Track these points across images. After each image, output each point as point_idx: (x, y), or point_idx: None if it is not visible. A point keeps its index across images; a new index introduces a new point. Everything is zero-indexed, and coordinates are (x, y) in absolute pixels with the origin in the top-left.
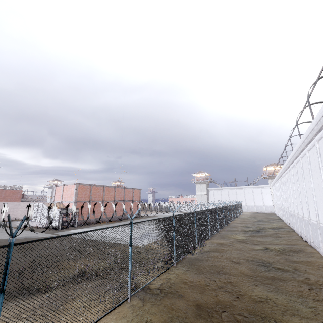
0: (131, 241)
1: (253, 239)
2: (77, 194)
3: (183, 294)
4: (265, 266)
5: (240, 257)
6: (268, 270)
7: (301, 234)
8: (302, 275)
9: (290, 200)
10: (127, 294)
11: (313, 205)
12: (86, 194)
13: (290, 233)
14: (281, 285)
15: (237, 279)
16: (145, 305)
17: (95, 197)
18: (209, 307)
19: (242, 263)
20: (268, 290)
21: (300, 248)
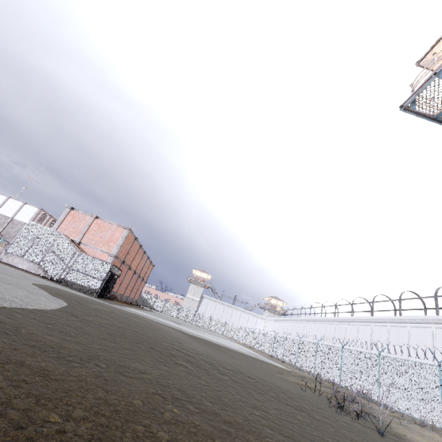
0: None
1: None
2: (122, 245)
3: None
4: None
5: None
6: None
7: None
8: None
9: None
10: None
11: None
12: (126, 249)
13: None
14: None
15: None
16: None
17: (128, 258)
18: None
19: None
20: None
21: None
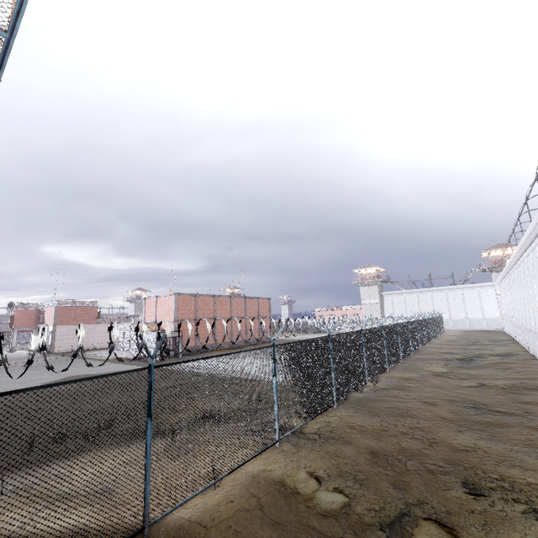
0: (275, 370)
1: (461, 372)
2: (178, 309)
3: (351, 440)
4: (477, 408)
5: (437, 396)
6: (481, 414)
7: None
8: (536, 421)
9: (529, 307)
10: (276, 437)
11: None
12: (190, 308)
13: (528, 362)
14: (499, 433)
15: (430, 424)
16: (300, 451)
17: (202, 313)
18: (389, 455)
19: (439, 404)
20: (478, 438)
21: None
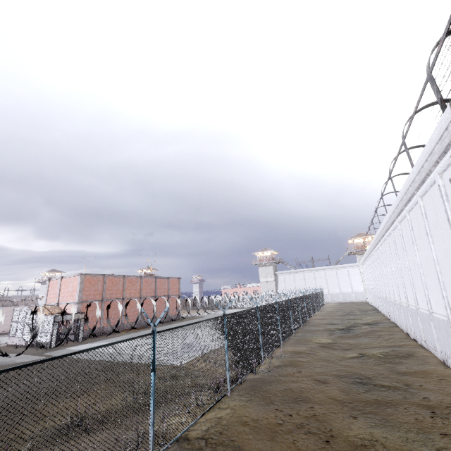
0: (154, 364)
1: (343, 342)
2: (83, 290)
3: (242, 444)
4: (364, 383)
5: (327, 371)
6: (368, 390)
7: (406, 330)
8: (417, 394)
9: (388, 282)
10: None
11: (421, 287)
12: (97, 289)
13: (392, 329)
14: (390, 414)
15: (324, 409)
16: None
17: (110, 293)
18: None
19: (330, 381)
20: (373, 425)
21: (408, 351)
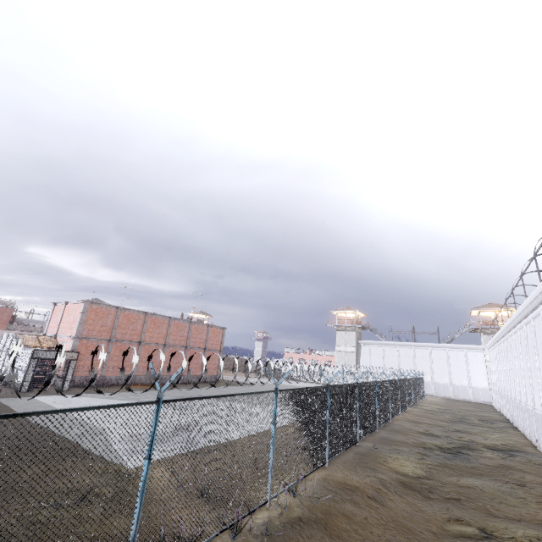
0: None
1: (445, 479)
2: (85, 322)
3: None
4: None
5: None
6: None
7: None
8: None
9: None
10: None
11: None
12: (105, 324)
13: None
14: None
15: None
16: None
17: (123, 333)
18: None
19: None
20: None
21: None
